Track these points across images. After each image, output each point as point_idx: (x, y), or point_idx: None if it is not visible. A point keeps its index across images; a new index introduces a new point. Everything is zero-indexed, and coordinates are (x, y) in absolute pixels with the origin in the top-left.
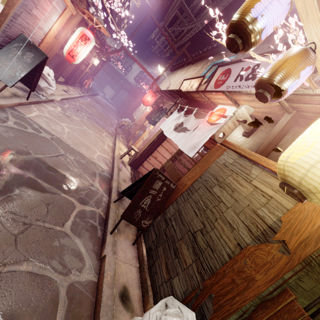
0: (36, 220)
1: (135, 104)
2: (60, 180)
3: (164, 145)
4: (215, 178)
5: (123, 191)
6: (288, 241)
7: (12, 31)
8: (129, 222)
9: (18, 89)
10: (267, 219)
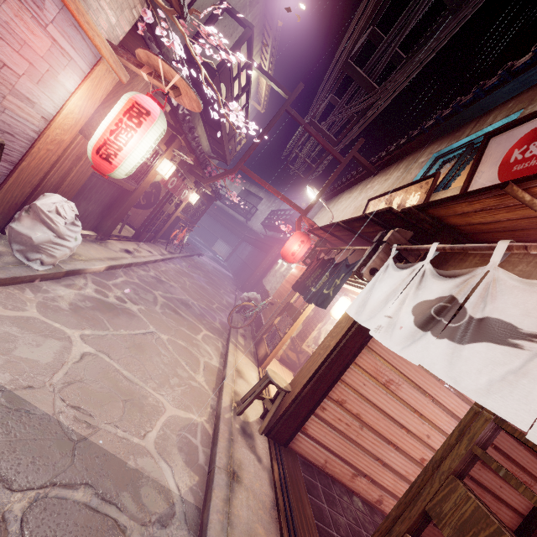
0: None
1: (267, 263)
2: None
3: (361, 363)
4: None
5: None
6: None
7: None
8: None
9: None
10: None
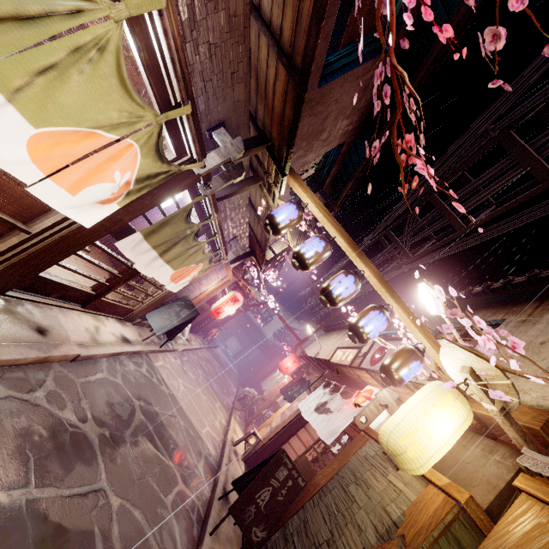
0: (148, 475)
1: (268, 369)
2: (170, 444)
3: (301, 436)
4: (353, 474)
5: (236, 479)
6: (407, 534)
7: (181, 293)
8: (237, 523)
9: (155, 335)
10: (393, 514)
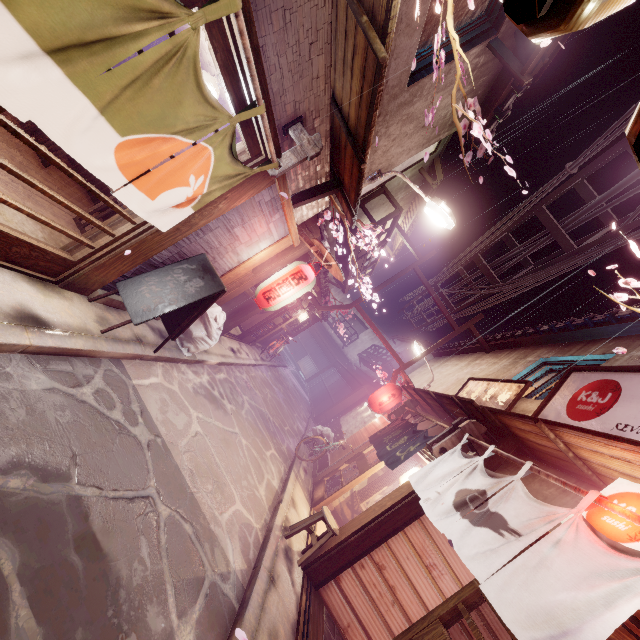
0: None
1: (351, 401)
2: (84, 597)
3: (410, 535)
4: None
5: None
6: None
7: (191, 248)
8: None
9: (153, 331)
10: None
